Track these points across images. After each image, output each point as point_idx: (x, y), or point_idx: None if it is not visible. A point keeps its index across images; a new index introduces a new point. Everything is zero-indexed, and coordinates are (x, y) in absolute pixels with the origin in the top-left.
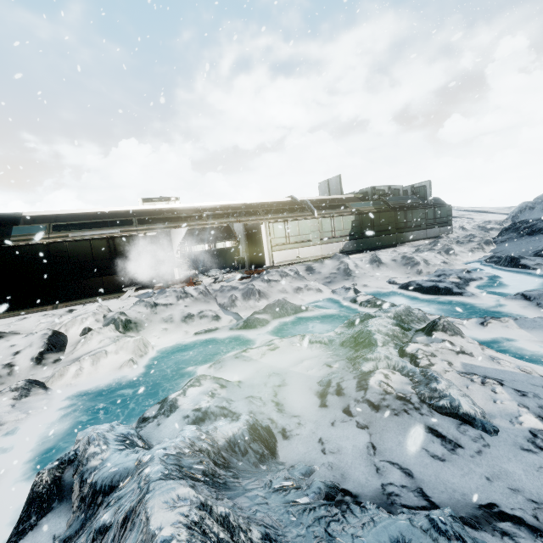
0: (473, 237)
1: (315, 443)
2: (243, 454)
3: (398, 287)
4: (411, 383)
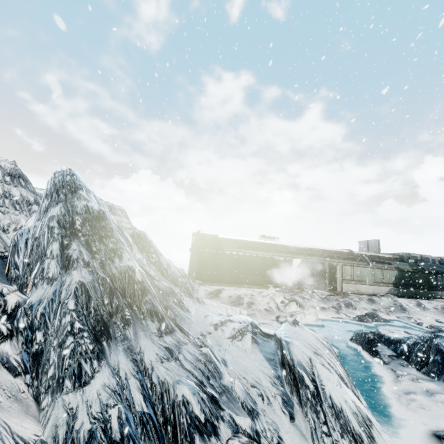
0: None
1: None
2: None
3: None
4: None
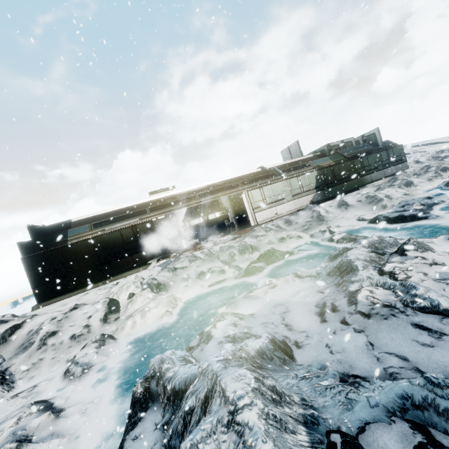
0: (428, 167)
1: (323, 348)
2: (270, 359)
3: (367, 222)
4: (394, 294)
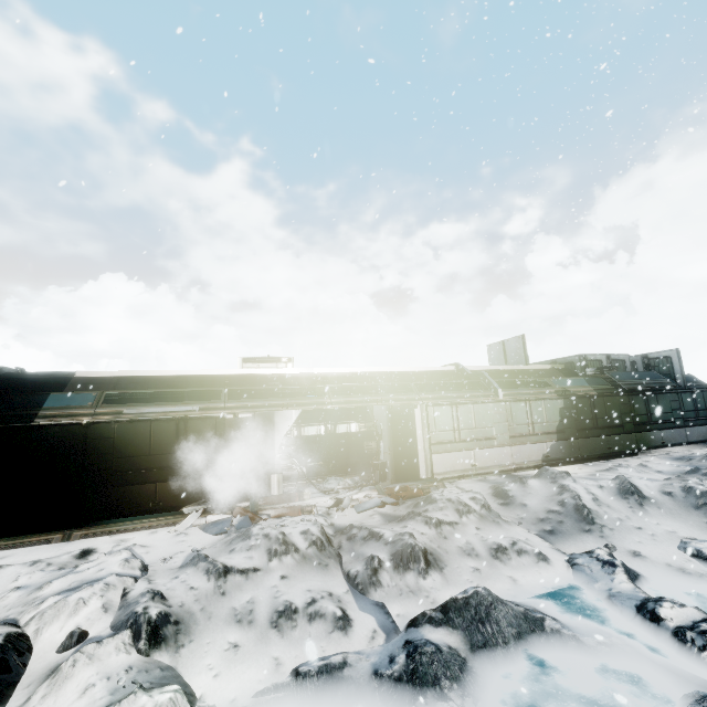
0: None
1: None
2: None
3: None
4: None
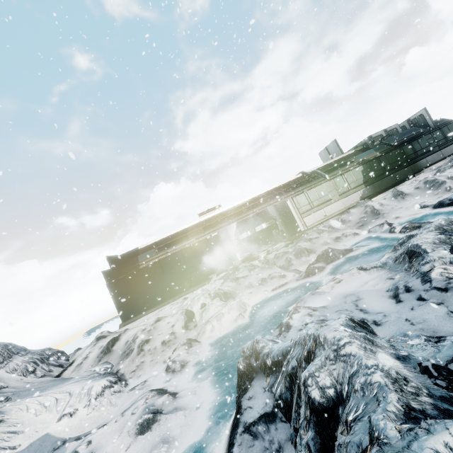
0: None
1: (403, 322)
2: None
3: (430, 208)
4: None
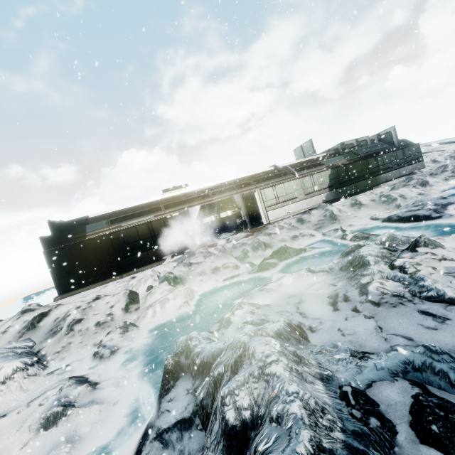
0: (445, 167)
1: (335, 331)
2: (287, 340)
3: (380, 221)
4: (403, 286)
